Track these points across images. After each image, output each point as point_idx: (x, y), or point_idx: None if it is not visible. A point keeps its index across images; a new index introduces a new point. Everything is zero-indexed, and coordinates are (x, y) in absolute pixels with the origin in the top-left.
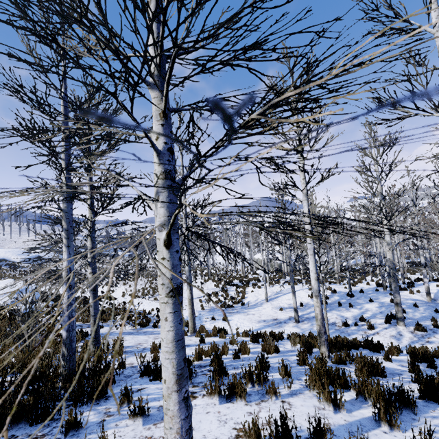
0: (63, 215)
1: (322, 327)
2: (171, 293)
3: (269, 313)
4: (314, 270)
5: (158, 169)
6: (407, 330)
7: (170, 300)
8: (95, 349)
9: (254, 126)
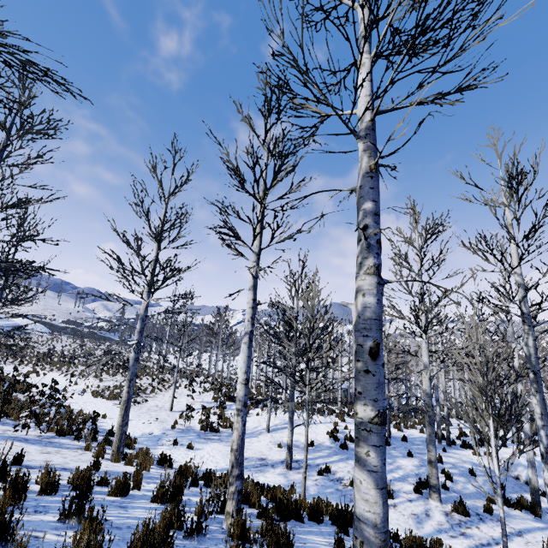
0: None
1: (236, 466)
2: None
3: (261, 448)
4: (243, 368)
5: None
6: (440, 509)
7: None
8: None
9: None
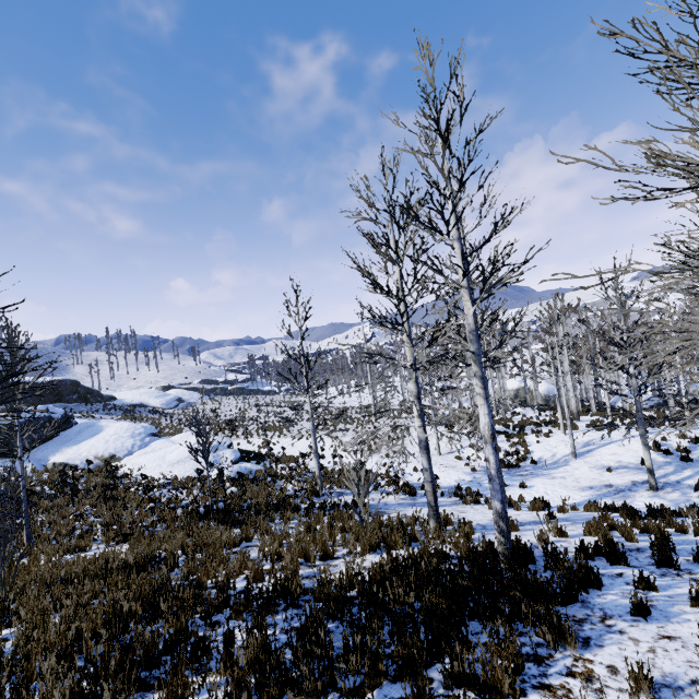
0: (475, 360)
1: None
2: None
3: (589, 475)
4: None
5: None
6: None
7: None
8: (437, 525)
9: None
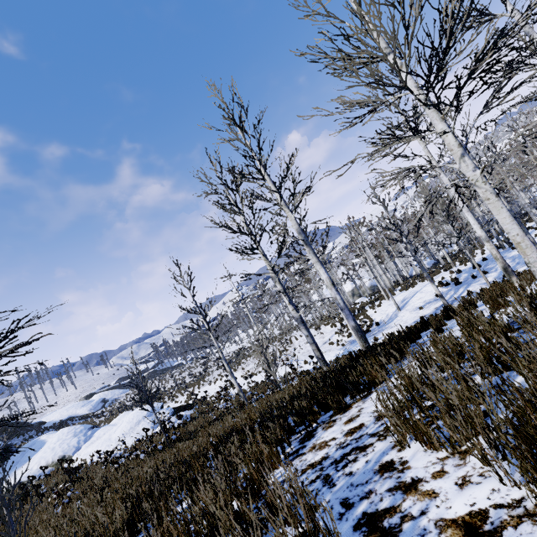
0: (306, 244)
1: (505, 262)
2: (497, 195)
3: (411, 316)
4: (476, 222)
5: (456, 143)
6: None
7: (499, 198)
8: None
9: (492, 103)
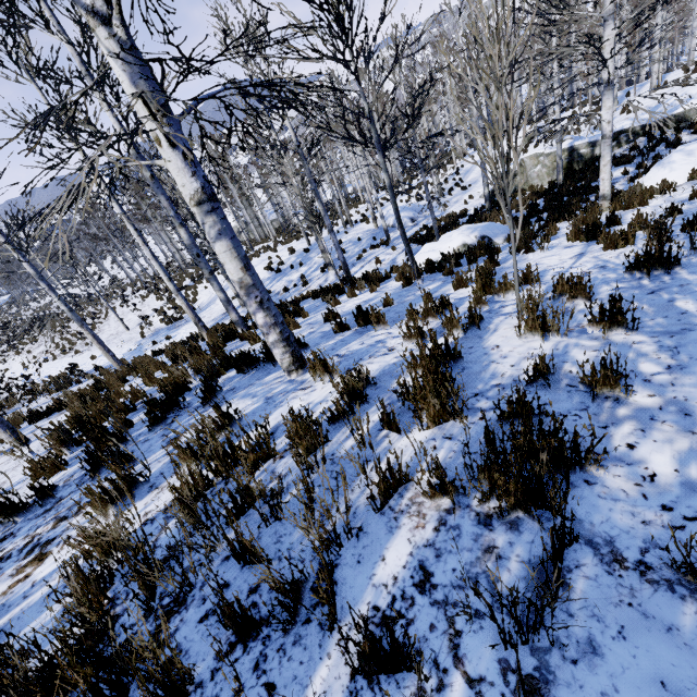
0: None
1: (195, 318)
2: None
3: (221, 308)
4: (162, 273)
5: None
6: (334, 274)
7: None
8: None
9: None
